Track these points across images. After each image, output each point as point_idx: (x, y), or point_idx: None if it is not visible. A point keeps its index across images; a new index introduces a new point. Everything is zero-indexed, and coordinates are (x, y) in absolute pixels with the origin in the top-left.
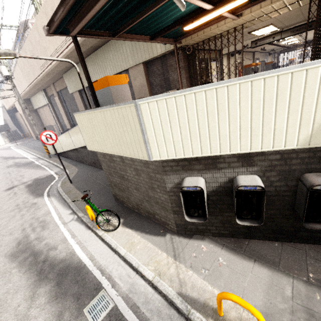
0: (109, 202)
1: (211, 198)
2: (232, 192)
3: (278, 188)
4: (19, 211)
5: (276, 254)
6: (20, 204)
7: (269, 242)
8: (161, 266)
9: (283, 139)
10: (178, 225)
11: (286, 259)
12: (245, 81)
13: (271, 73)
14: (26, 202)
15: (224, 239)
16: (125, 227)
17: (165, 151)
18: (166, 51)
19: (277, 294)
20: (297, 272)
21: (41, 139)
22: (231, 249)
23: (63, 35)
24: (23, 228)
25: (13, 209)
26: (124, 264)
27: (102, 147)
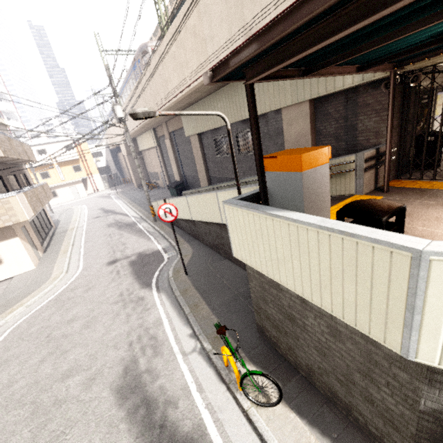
0: (248, 333)
1: None
2: None
3: None
4: (123, 307)
5: None
6: (124, 293)
7: None
8: None
9: None
10: None
11: None
12: None
13: None
14: (131, 293)
15: None
16: (286, 406)
17: None
18: (362, 83)
19: None
20: None
21: (159, 214)
22: None
23: (228, 82)
24: (130, 342)
25: (116, 301)
26: None
27: (269, 269)
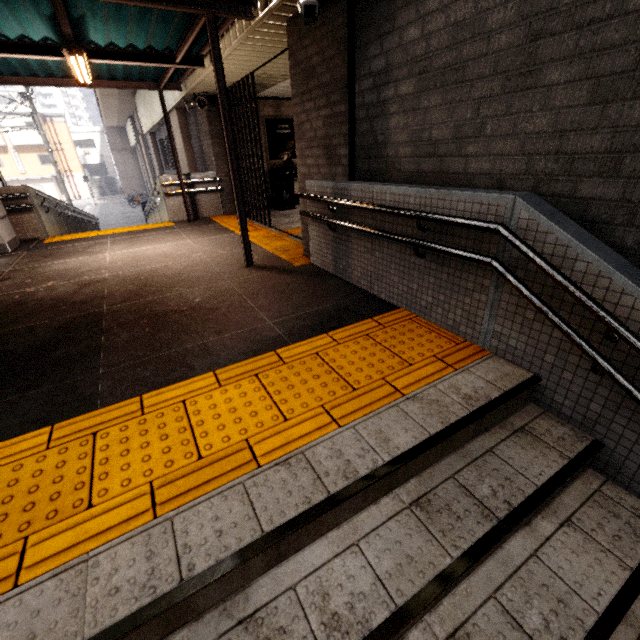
0: None
1: None
2: None
3: None
4: None
5: None
6: None
7: None
8: None
9: None
10: None
11: None
12: None
13: None
14: None
15: None
16: None
17: None
18: (182, 98)
19: None
20: None
21: None
22: None
23: None
24: None
25: None
26: None
27: None
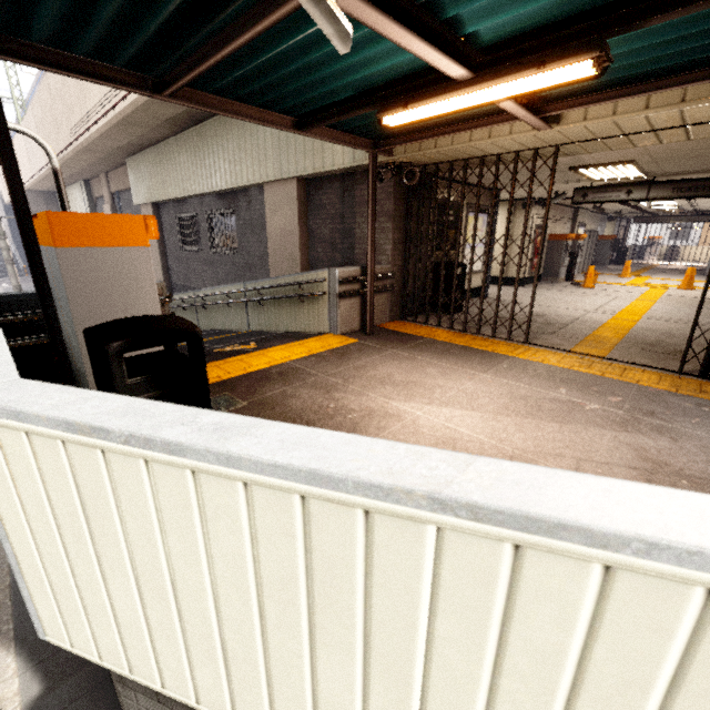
0: None
1: None
2: None
3: None
4: None
5: None
6: None
7: None
8: None
9: None
10: None
11: None
12: (480, 529)
13: (665, 556)
14: None
15: None
16: None
17: (90, 636)
18: (354, 166)
19: None
20: None
21: None
22: None
23: None
24: None
25: None
26: None
27: None
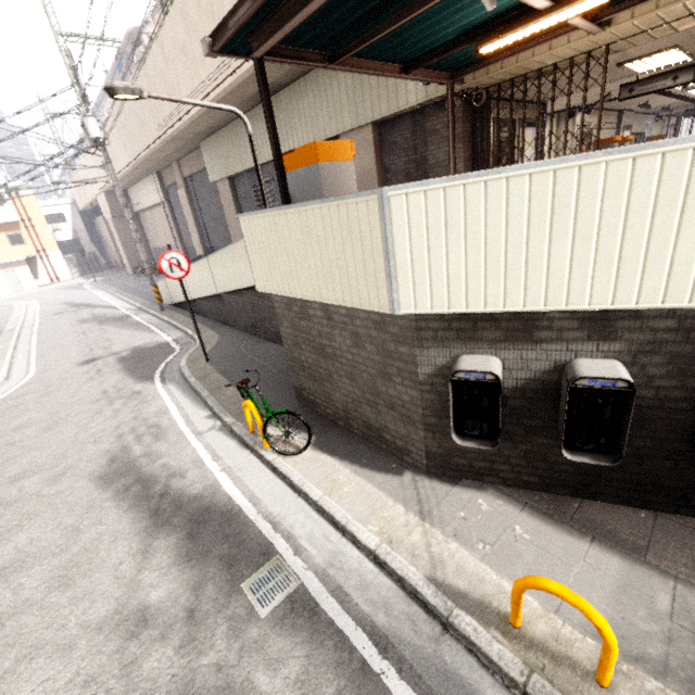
0: (284, 403)
1: (511, 404)
2: (558, 393)
3: (663, 392)
4: (109, 404)
5: (641, 533)
6: (109, 391)
7: (627, 509)
8: (394, 528)
9: (688, 286)
10: (432, 455)
11: (662, 543)
12: (620, 158)
13: (680, 142)
14: (122, 389)
15: (528, 494)
16: (318, 451)
17: (428, 297)
18: (427, 100)
19: (637, 604)
20: (685, 570)
21: (161, 267)
22: (542, 513)
23: (236, 57)
24: (118, 435)
25: (97, 400)
26: (317, 516)
27: (290, 285)
